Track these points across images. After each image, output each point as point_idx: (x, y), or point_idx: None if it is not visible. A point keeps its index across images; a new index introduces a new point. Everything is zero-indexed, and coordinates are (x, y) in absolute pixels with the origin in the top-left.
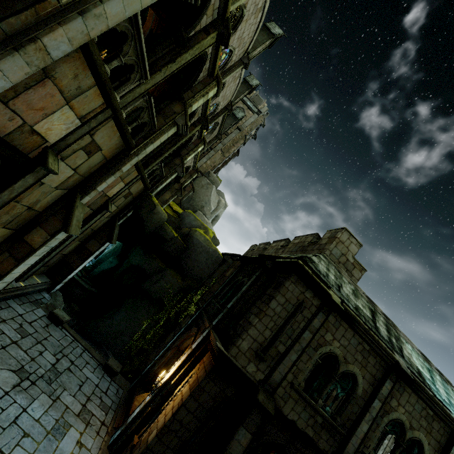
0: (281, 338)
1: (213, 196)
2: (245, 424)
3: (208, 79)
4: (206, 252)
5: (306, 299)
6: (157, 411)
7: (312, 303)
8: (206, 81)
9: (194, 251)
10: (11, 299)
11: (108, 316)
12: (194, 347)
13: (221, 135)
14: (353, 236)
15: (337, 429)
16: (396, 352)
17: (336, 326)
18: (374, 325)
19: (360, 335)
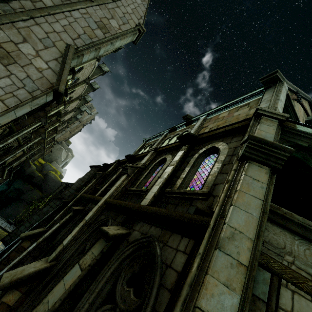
0: None
1: (63, 154)
2: None
3: (53, 132)
4: (55, 181)
5: None
6: None
7: None
8: (52, 133)
9: (49, 181)
10: None
11: (3, 210)
12: None
13: (69, 126)
14: None
15: None
16: None
17: None
18: None
19: None
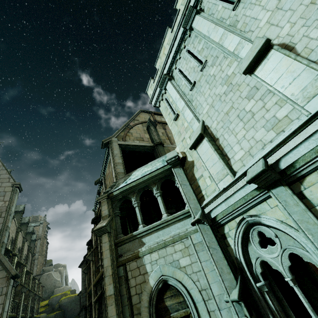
0: None
1: (55, 275)
2: None
3: (28, 276)
4: (72, 301)
5: None
6: None
7: None
8: (28, 277)
9: (68, 307)
10: None
11: None
12: None
13: (34, 253)
14: None
15: None
16: None
17: None
18: None
19: None
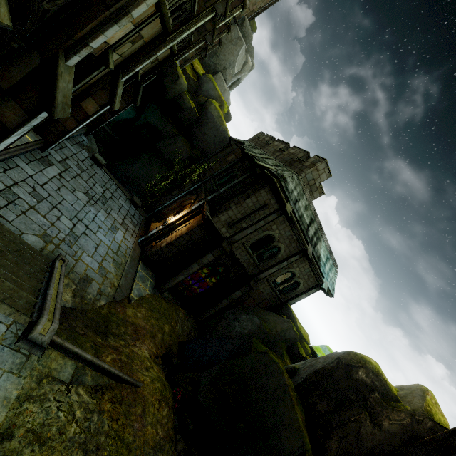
0: (246, 220)
1: (240, 56)
2: (212, 253)
3: None
4: (217, 129)
5: (270, 203)
6: (166, 234)
7: (273, 207)
8: None
9: (205, 124)
10: (65, 140)
11: (128, 163)
12: (192, 208)
13: None
14: (328, 168)
15: (259, 267)
16: (311, 245)
17: (281, 223)
18: (307, 228)
19: (293, 231)
